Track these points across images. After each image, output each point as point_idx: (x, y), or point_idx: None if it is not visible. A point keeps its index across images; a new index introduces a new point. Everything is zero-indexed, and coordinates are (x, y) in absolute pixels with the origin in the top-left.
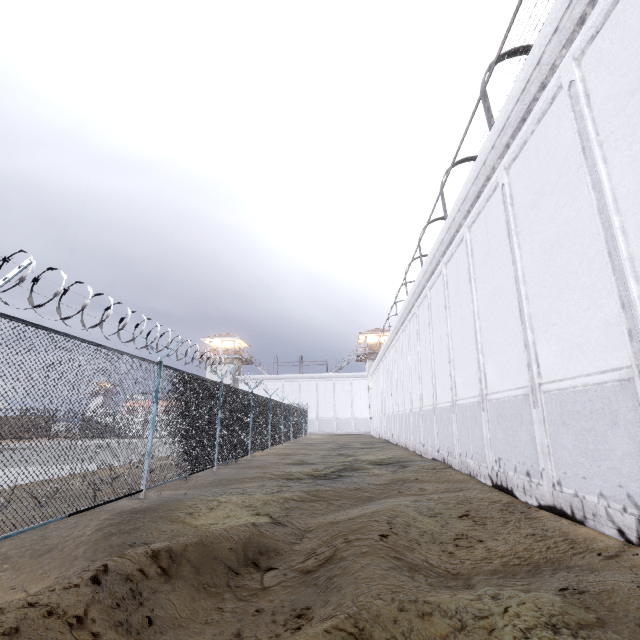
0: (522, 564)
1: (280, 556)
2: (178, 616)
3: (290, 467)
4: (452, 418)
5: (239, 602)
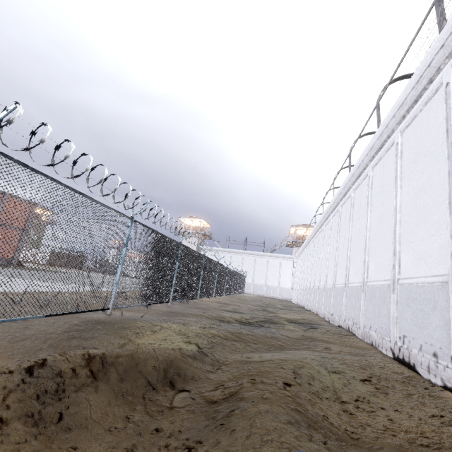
0: (431, 447)
1: (194, 381)
2: (89, 417)
3: (225, 312)
4: (361, 296)
5: (145, 416)
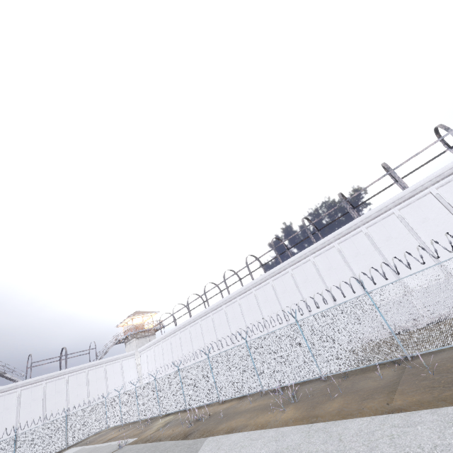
0: None
1: None
2: None
3: None
4: None
5: None
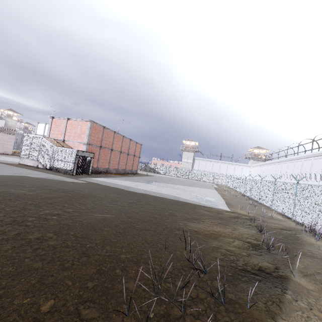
0: None
1: None
2: None
3: None
4: None
5: None
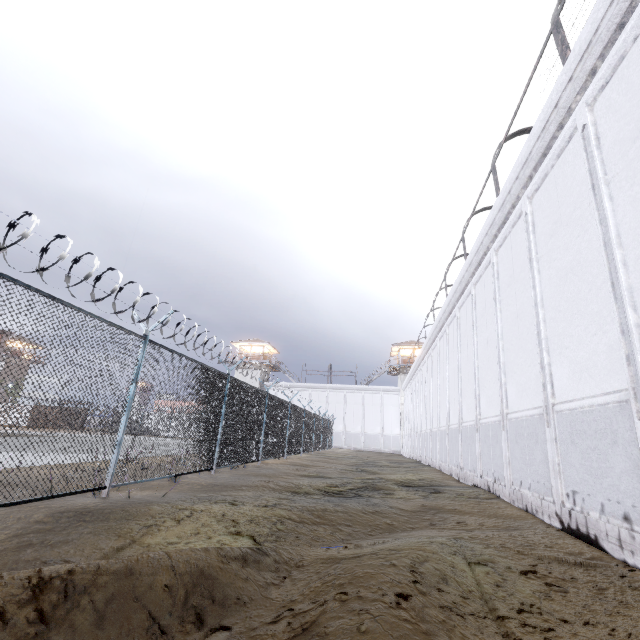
0: None
1: (241, 607)
2: None
3: (301, 479)
4: (501, 436)
5: None
